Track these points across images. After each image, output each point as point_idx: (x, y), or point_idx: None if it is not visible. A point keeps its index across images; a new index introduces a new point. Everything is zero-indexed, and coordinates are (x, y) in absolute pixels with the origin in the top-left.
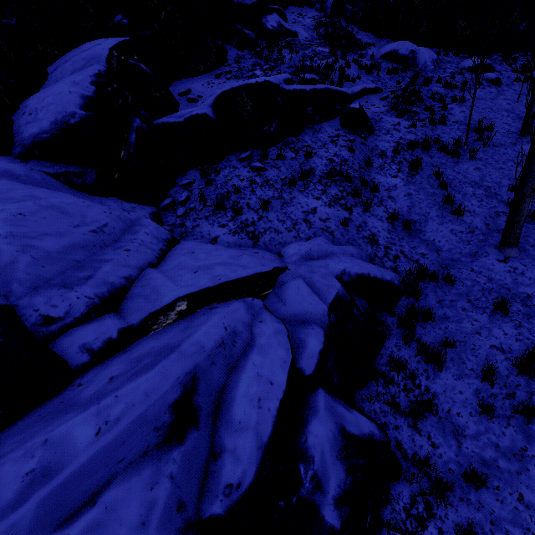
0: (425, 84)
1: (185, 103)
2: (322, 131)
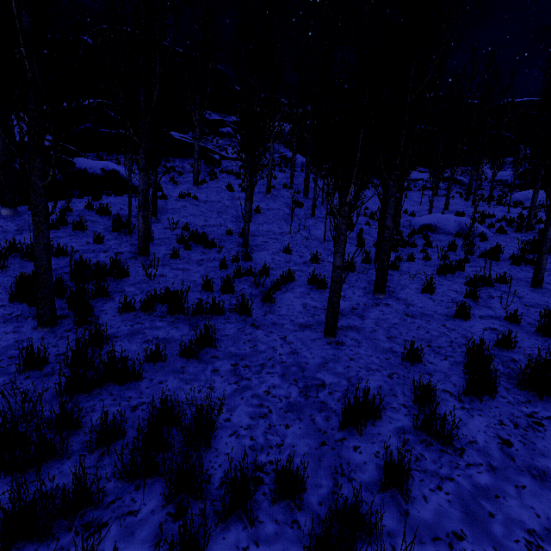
0: (281, 167)
1: None
2: (190, 160)
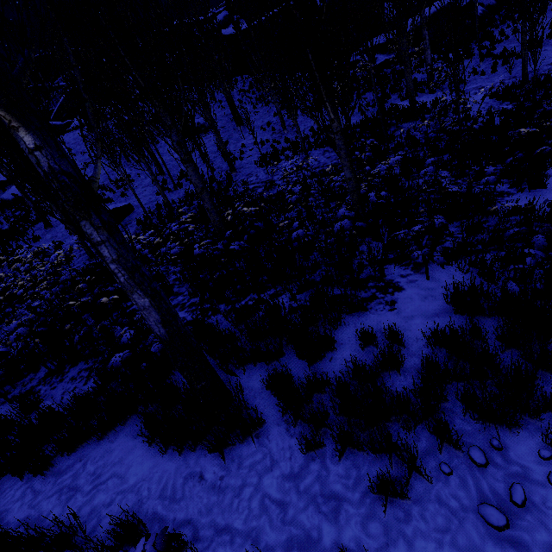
0: None
1: None
2: None
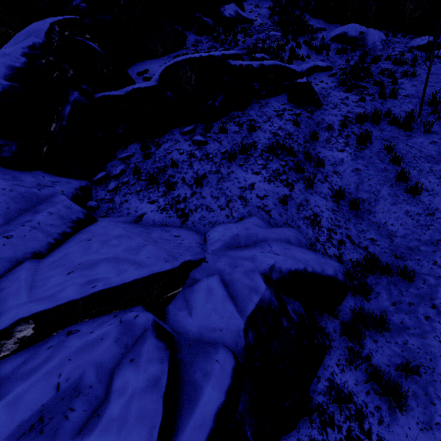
0: (374, 62)
1: (141, 81)
2: (268, 106)
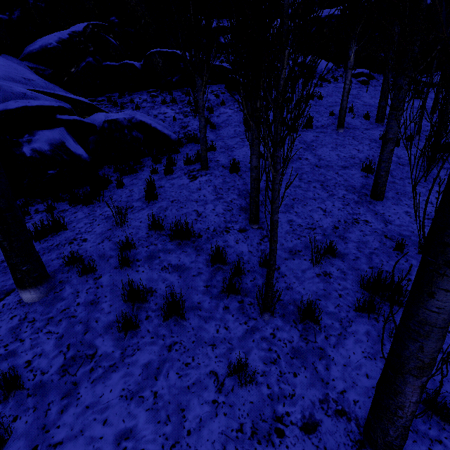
0: None
1: None
2: (209, 88)
